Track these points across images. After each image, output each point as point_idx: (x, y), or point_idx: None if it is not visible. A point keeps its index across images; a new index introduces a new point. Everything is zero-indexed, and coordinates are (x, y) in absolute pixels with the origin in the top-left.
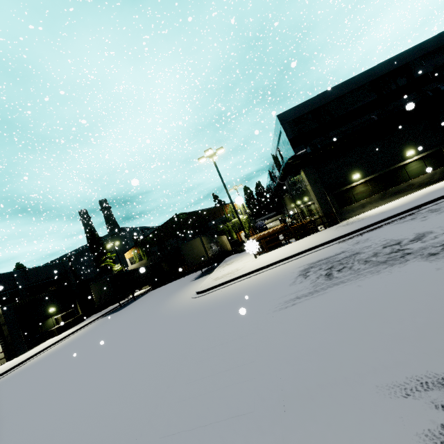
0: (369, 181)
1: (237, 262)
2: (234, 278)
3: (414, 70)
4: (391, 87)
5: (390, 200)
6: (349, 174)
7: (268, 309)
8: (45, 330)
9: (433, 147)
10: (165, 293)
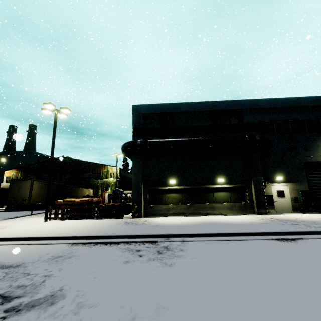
0: (182, 190)
1: (41, 217)
2: None
3: (245, 116)
4: (225, 122)
5: (192, 214)
6: (168, 177)
7: None
8: None
9: (240, 183)
10: None
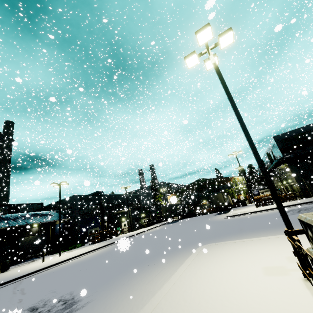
0: None
1: (244, 209)
2: (248, 212)
3: None
4: None
5: None
6: None
7: (271, 217)
8: (140, 224)
9: None
10: (200, 218)
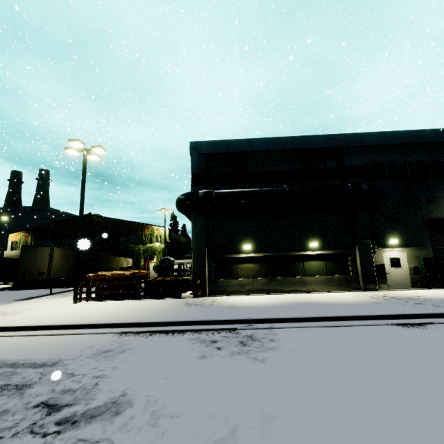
0: (260, 258)
1: (67, 298)
2: None
3: (346, 157)
4: (319, 165)
5: (275, 292)
6: (241, 241)
7: None
8: None
9: (340, 248)
10: None
